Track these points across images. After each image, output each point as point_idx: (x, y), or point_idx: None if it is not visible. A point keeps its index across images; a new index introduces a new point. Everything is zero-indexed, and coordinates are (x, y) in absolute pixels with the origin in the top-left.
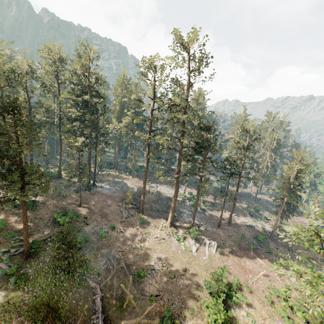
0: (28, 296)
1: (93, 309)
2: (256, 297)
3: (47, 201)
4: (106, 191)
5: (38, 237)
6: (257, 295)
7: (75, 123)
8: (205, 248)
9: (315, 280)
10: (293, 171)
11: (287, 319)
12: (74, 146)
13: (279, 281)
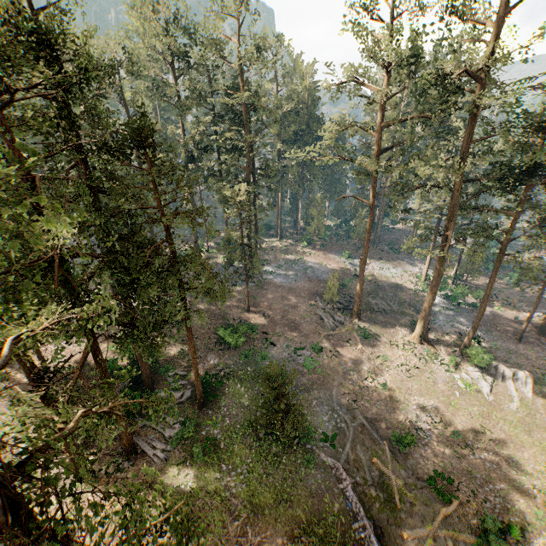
0: (233, 481)
1: (350, 510)
2: None
3: (194, 306)
4: (280, 280)
5: (204, 370)
6: None
7: (222, 156)
8: (506, 385)
9: None
10: None
11: None
12: (232, 203)
13: None
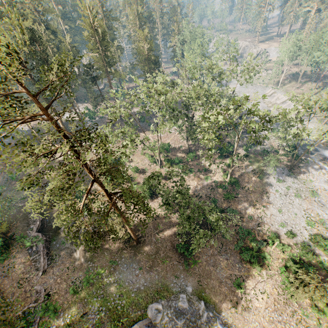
0: None
1: (28, 213)
2: (136, 156)
3: None
4: None
5: None
6: (137, 154)
7: None
8: None
9: (174, 128)
10: (145, 52)
11: (148, 157)
12: None
13: (152, 140)
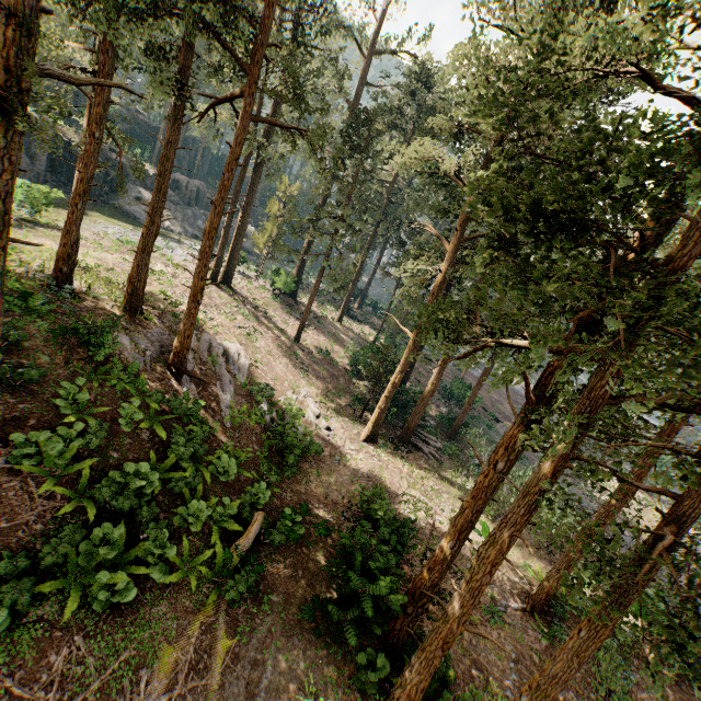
0: None
1: None
2: None
3: None
4: (477, 374)
5: (437, 412)
6: None
7: None
8: None
9: None
10: None
11: None
12: None
13: None
